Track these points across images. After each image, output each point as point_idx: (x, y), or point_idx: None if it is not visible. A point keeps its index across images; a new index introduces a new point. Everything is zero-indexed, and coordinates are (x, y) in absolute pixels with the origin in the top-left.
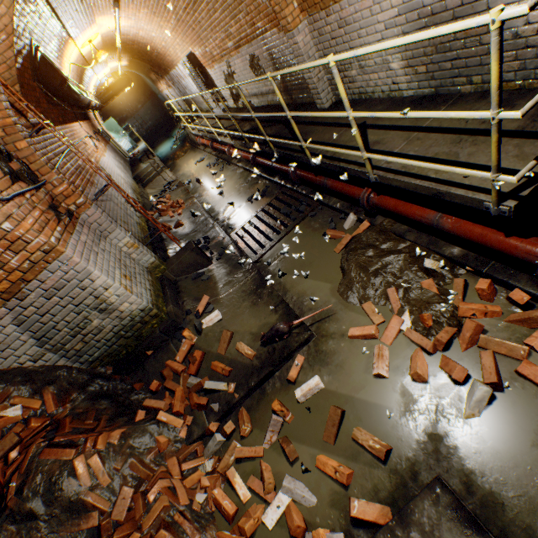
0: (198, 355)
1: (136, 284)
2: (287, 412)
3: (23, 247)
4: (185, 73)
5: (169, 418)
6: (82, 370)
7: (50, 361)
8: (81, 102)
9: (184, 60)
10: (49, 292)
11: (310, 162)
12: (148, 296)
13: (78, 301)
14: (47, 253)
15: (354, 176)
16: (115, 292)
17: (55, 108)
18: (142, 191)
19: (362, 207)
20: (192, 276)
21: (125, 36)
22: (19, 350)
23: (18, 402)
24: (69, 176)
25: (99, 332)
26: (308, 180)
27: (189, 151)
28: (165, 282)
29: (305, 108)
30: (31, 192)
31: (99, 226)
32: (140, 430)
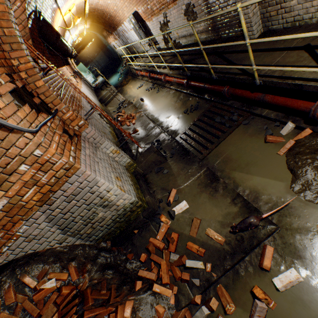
0: (175, 236)
1: (124, 183)
2: (269, 300)
3: (50, 167)
4: (128, 28)
5: (161, 289)
6: (91, 246)
7: (70, 242)
8: (68, 52)
9: (130, 17)
10: (69, 197)
11: (256, 82)
12: (133, 191)
13: (89, 201)
14: (67, 170)
15: (310, 91)
16: (114, 192)
17: (52, 57)
18: (105, 108)
19: (311, 117)
20: (154, 170)
21: (90, 5)
22: (50, 237)
23: (53, 276)
24: (68, 103)
25: (102, 220)
26: (243, 96)
27: (131, 81)
28: (138, 176)
29: (232, 40)
30: (50, 121)
31: (94, 140)
32: (144, 303)
